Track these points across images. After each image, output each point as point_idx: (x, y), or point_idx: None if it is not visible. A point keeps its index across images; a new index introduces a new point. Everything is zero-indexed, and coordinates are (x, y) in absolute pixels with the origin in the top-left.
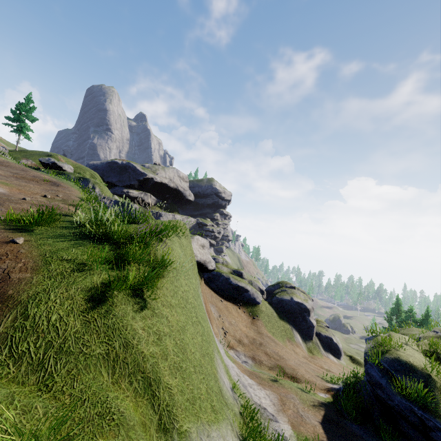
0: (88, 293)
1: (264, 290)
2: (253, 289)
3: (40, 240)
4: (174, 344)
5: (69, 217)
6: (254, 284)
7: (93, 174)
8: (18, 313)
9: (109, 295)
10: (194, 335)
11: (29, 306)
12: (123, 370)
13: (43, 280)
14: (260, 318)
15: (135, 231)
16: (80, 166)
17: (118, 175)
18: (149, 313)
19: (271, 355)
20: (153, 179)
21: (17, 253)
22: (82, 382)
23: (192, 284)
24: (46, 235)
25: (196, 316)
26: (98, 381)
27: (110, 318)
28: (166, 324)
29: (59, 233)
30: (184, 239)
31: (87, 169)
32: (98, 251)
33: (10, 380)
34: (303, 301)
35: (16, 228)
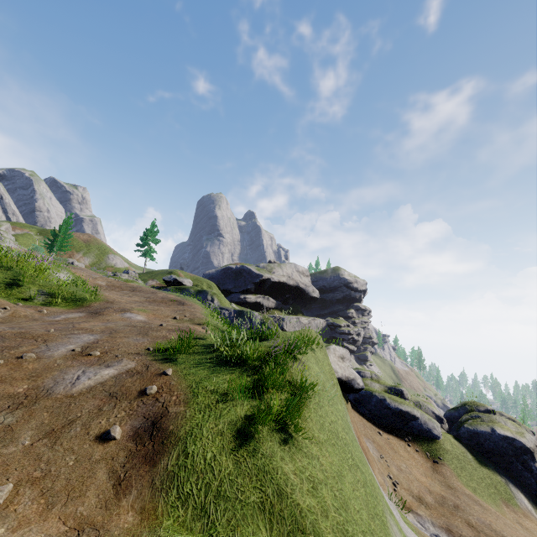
0: (234, 427)
1: (443, 416)
2: (425, 414)
3: (185, 369)
4: (333, 497)
5: (201, 340)
6: (424, 407)
7: (209, 284)
8: (180, 450)
9: (254, 429)
10: (354, 485)
11: (188, 442)
12: (281, 526)
13: (194, 413)
14: (445, 462)
15: (266, 350)
16: (198, 278)
17: (234, 281)
18: (297, 452)
19: (479, 527)
20: (270, 279)
21: (170, 385)
22: (242, 536)
23: (339, 412)
24: (188, 363)
25: (352, 457)
26: (257, 536)
27: (259, 458)
28: (318, 467)
29: (198, 360)
30: (318, 352)
31: (203, 280)
32: (236, 377)
33: (181, 525)
34: (515, 435)
35: (163, 358)
